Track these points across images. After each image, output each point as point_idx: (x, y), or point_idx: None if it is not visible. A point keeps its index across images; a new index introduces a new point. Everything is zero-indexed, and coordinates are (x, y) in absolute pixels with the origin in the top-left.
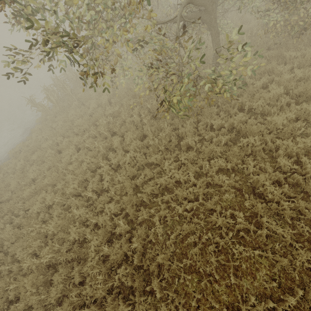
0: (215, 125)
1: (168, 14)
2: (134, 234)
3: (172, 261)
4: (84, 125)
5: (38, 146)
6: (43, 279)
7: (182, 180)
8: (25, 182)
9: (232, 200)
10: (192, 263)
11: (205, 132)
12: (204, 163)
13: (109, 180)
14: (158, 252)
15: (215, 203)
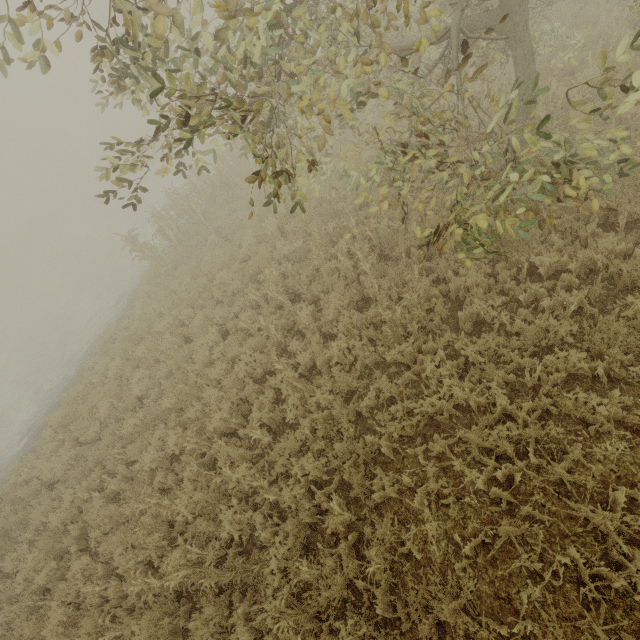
0: (541, 268)
1: (406, 33)
2: (369, 537)
3: (475, 617)
4: (234, 283)
5: (146, 330)
6: (169, 627)
7: (473, 404)
8: (125, 404)
9: (622, 460)
10: (534, 628)
11: (519, 286)
12: (526, 362)
13: (296, 401)
14: (439, 593)
15: (573, 465)
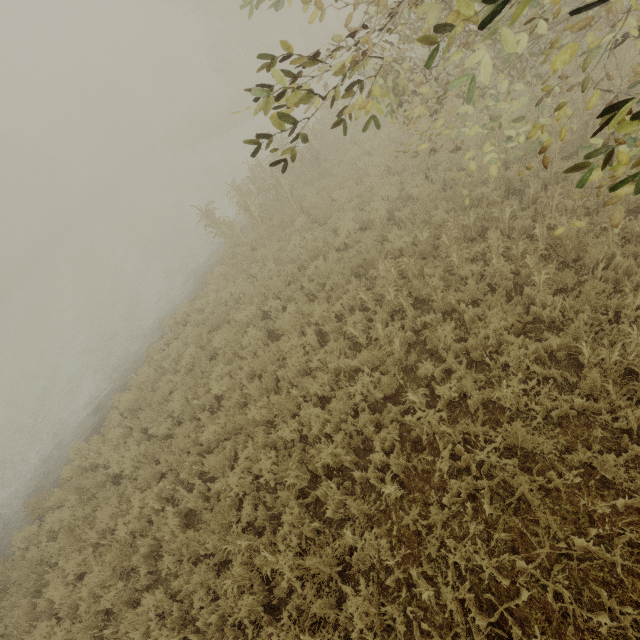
0: None
1: None
2: None
3: None
4: (335, 275)
5: (223, 316)
6: None
7: None
8: (200, 401)
9: None
10: None
11: None
12: None
13: (445, 453)
14: None
15: None
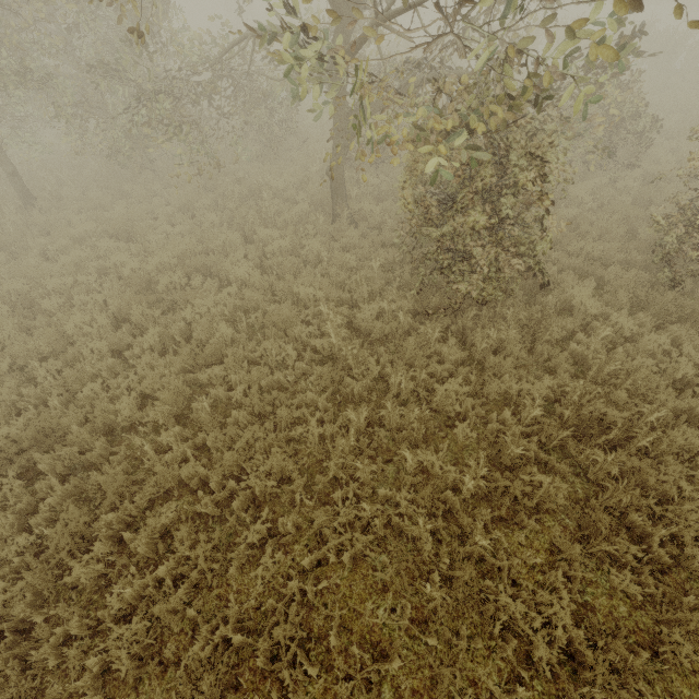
0: None
1: None
2: None
3: None
4: None
5: None
6: None
7: None
8: None
9: None
10: None
11: None
12: None
13: None
14: None
15: None
